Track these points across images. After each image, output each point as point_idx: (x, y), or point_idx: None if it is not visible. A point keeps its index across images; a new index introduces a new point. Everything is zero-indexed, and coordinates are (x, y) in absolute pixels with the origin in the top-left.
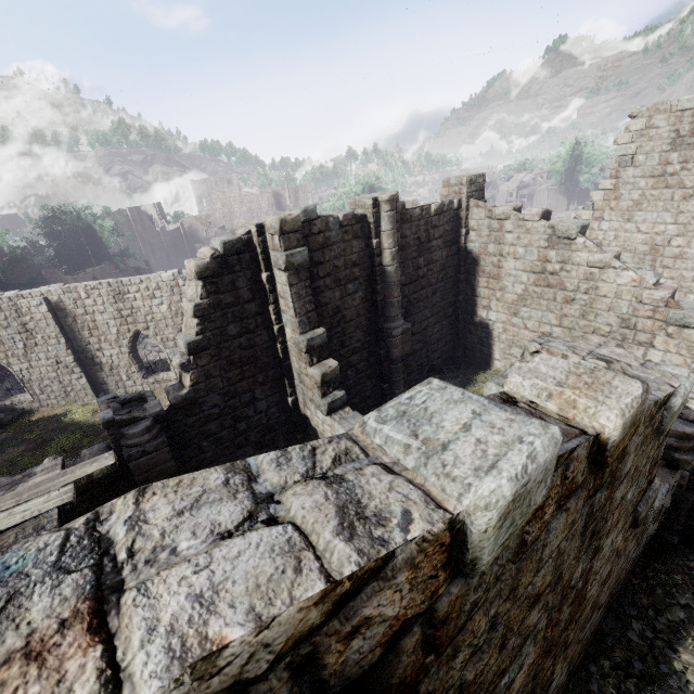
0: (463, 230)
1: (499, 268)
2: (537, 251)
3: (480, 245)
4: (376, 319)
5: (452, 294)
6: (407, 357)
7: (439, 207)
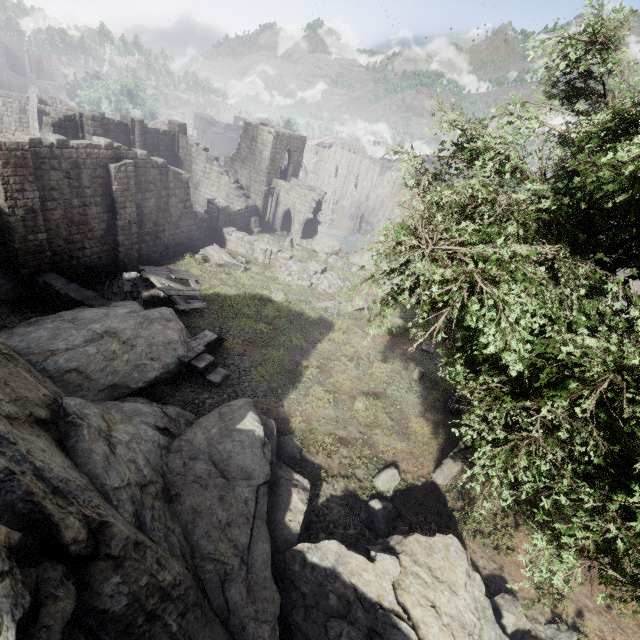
0: (176, 146)
1: (191, 168)
2: (203, 163)
3: (184, 156)
4: None
5: None
6: None
7: (164, 132)
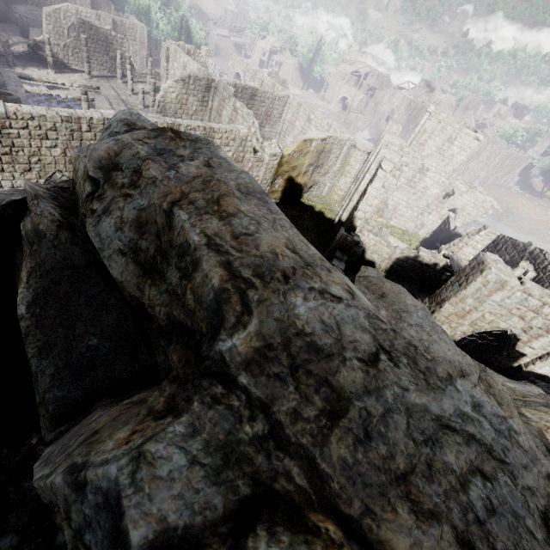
0: None
1: None
2: (413, 172)
3: None
4: None
5: None
6: None
7: None
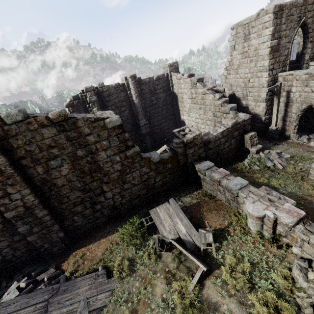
0: (170, 85)
1: (182, 98)
2: (189, 90)
3: (177, 90)
4: (135, 120)
5: (172, 110)
6: (153, 135)
7: (157, 77)
